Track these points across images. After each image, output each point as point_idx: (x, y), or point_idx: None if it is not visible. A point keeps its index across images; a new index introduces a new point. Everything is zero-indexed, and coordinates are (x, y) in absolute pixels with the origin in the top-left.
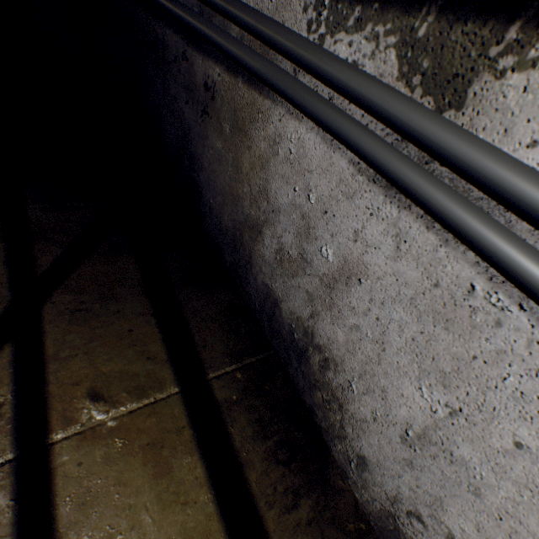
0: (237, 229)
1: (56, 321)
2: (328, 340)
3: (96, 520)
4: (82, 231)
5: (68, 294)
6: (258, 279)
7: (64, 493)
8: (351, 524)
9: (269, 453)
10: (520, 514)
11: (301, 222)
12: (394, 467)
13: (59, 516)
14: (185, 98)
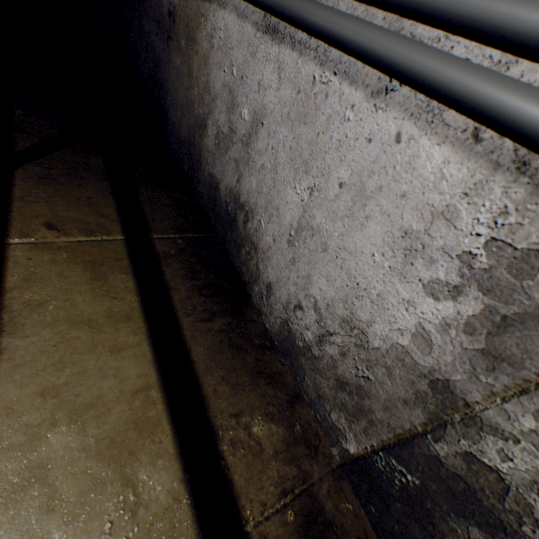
0: (191, 134)
1: (25, 180)
2: (248, 194)
3: (37, 290)
4: (60, 134)
5: (39, 167)
6: (205, 173)
7: (13, 271)
8: (258, 340)
9: (196, 288)
10: (345, 243)
11: (229, 98)
12: (286, 274)
13: (7, 282)
14: (156, 32)
